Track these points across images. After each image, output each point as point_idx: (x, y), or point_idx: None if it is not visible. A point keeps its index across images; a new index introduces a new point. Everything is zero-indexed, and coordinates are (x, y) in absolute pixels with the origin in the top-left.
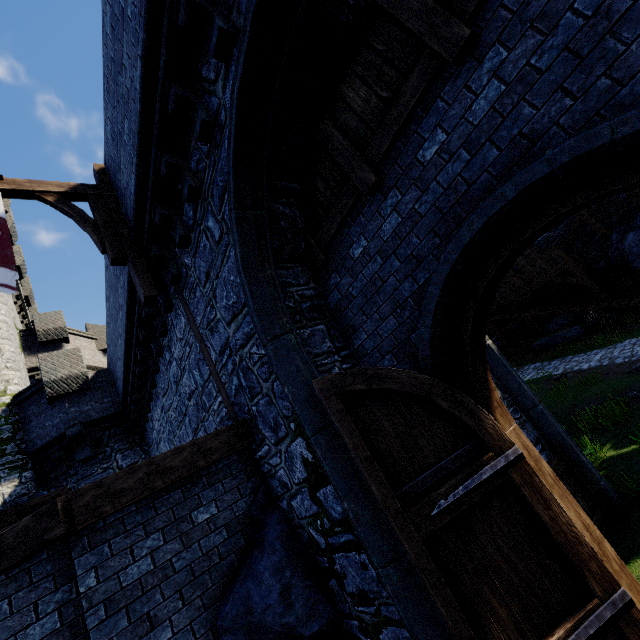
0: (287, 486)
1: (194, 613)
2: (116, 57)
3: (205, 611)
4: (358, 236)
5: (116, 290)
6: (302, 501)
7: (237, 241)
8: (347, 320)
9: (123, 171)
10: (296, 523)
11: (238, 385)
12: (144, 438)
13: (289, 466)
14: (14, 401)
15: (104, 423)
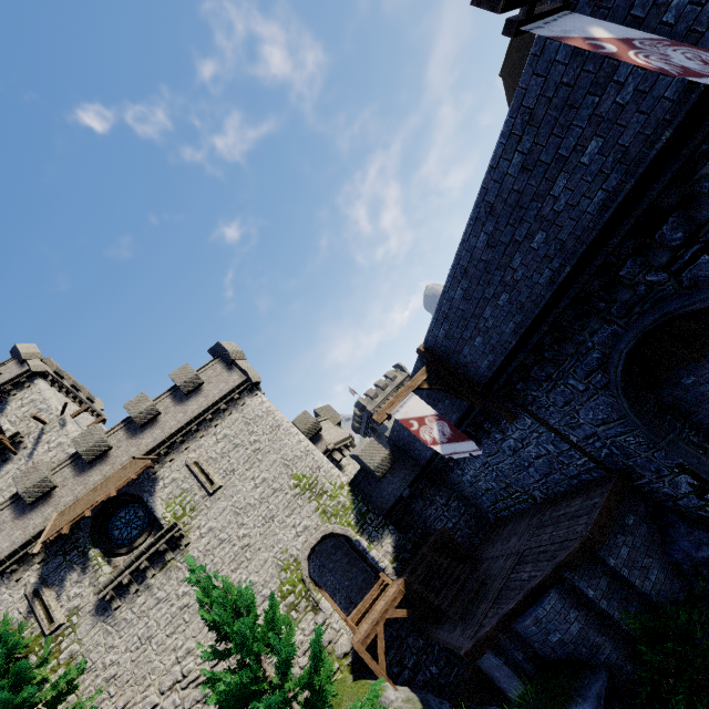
0: (672, 495)
1: (659, 561)
2: (468, 311)
3: (662, 559)
4: (687, 375)
5: (432, 405)
6: (689, 501)
7: (625, 402)
8: (683, 409)
9: (466, 355)
10: (683, 511)
11: (609, 453)
12: (443, 481)
13: (673, 487)
14: (352, 487)
15: (417, 481)
